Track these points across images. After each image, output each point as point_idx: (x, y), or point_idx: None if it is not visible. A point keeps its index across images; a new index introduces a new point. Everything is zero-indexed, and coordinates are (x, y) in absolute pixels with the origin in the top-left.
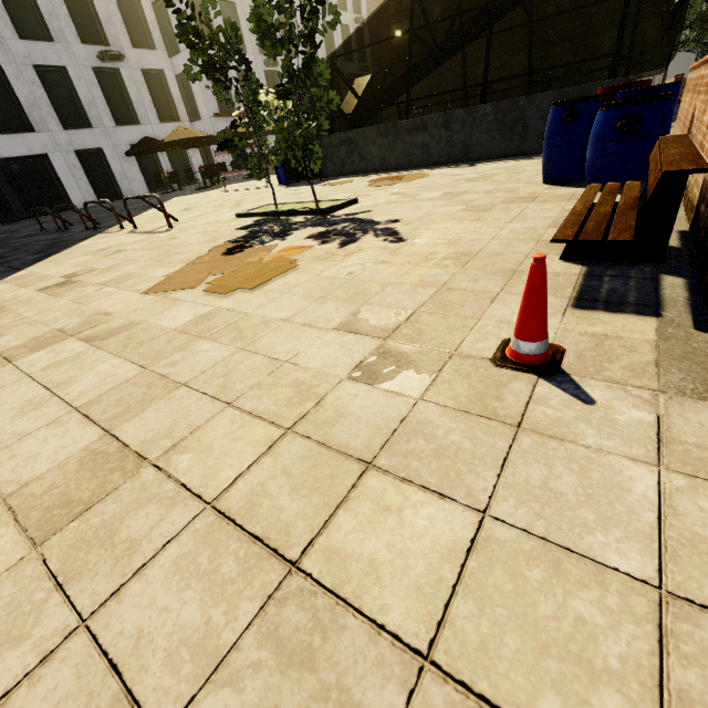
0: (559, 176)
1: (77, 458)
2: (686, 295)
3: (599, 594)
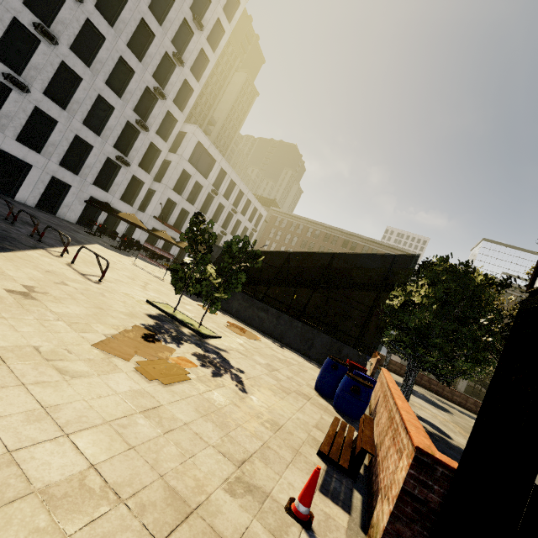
0: (322, 390)
1: (78, 478)
2: (361, 507)
3: None
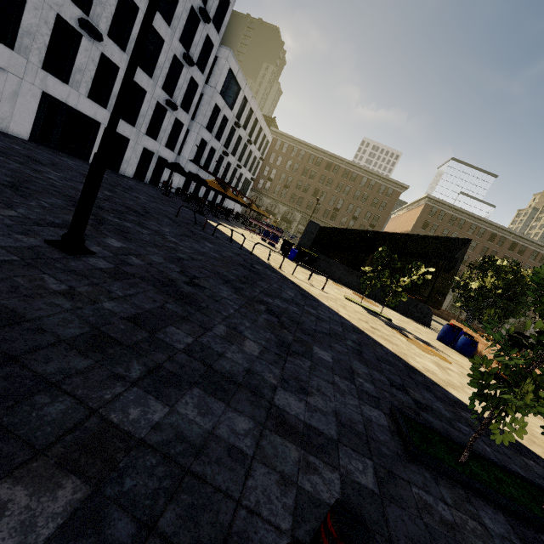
0: (445, 342)
1: None
2: None
3: None
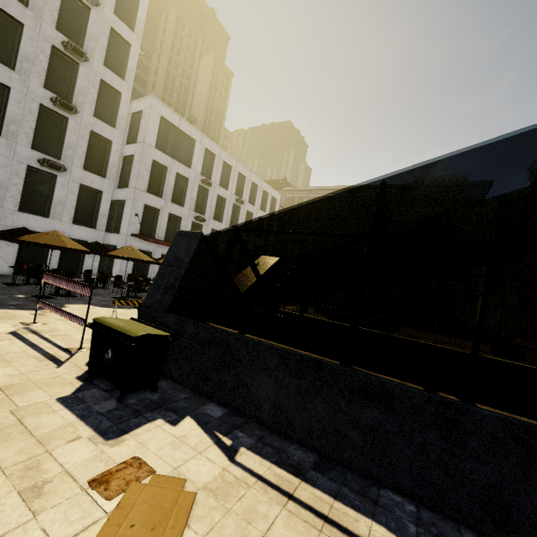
0: None
1: None
2: None
3: None
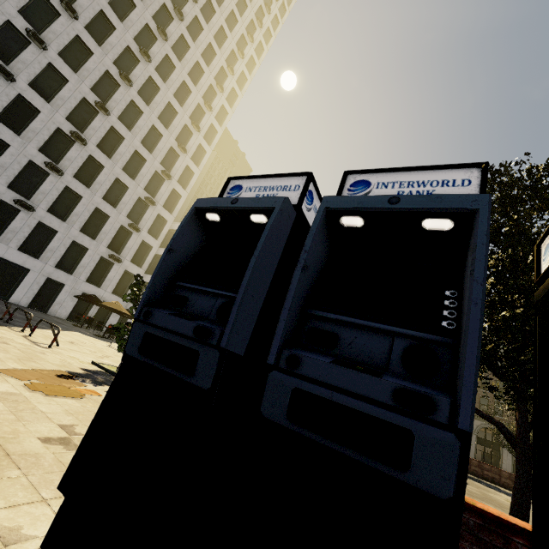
0: None
1: None
2: None
3: (29, 494)
